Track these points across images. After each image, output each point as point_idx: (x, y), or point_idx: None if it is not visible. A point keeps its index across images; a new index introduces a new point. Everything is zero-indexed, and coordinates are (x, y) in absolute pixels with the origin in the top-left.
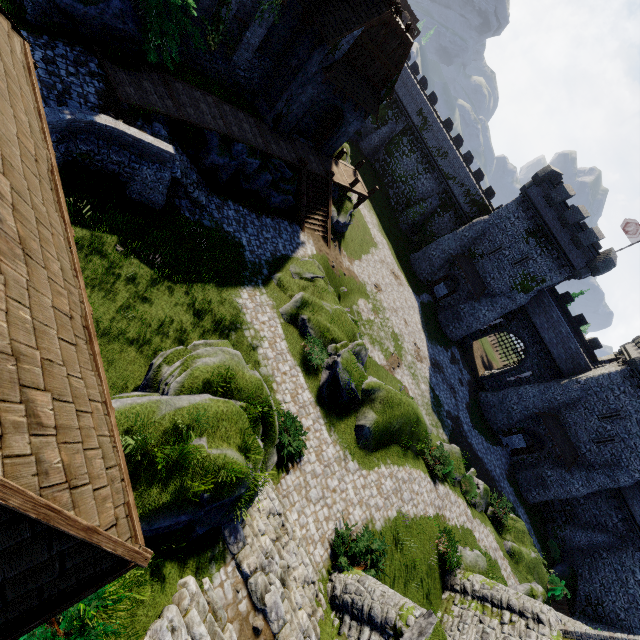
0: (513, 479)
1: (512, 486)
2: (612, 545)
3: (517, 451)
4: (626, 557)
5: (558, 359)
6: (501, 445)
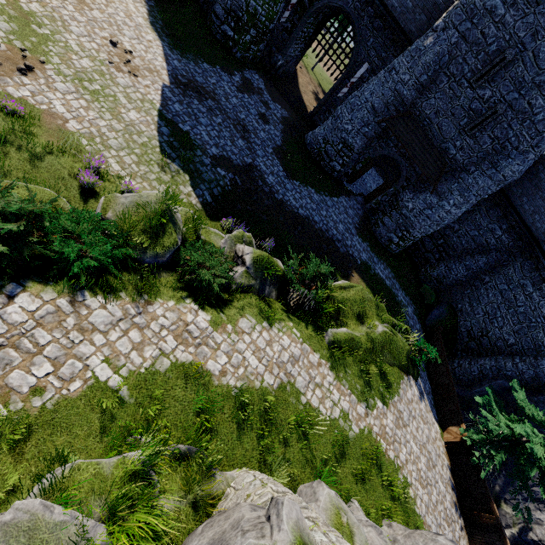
0: (368, 232)
1: (366, 241)
2: (496, 265)
3: (370, 196)
4: (514, 272)
5: (402, 15)
6: (347, 195)
